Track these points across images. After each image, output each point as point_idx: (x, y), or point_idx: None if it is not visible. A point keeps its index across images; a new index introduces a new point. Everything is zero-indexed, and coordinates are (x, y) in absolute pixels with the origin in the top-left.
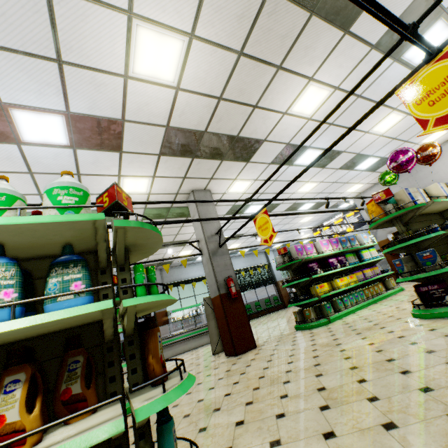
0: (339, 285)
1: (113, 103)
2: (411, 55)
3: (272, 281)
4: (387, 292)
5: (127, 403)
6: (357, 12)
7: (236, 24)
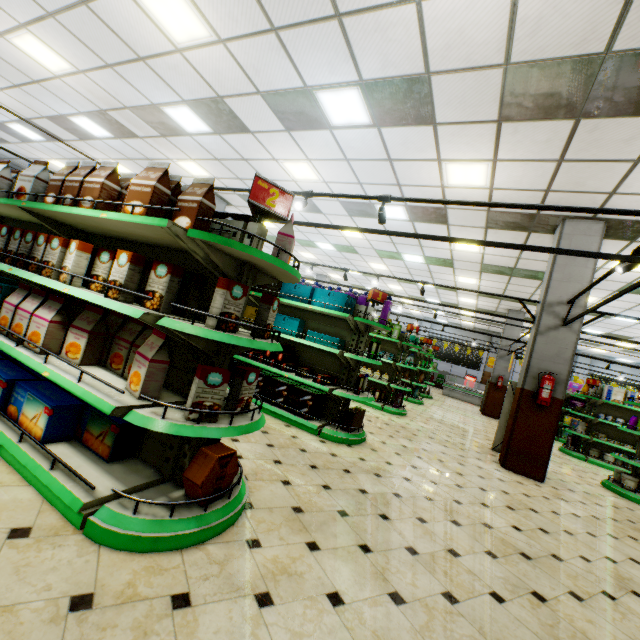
0: None
1: (451, 284)
2: None
3: None
4: None
5: (422, 394)
6: None
7: (499, 279)
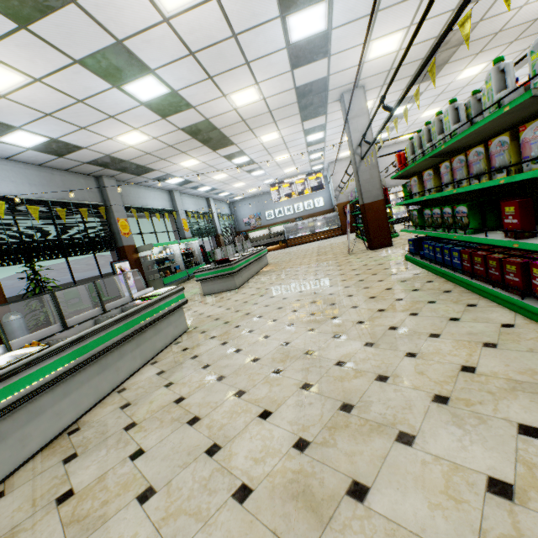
0: None
1: None
2: None
3: (215, 233)
4: None
5: None
6: None
7: None
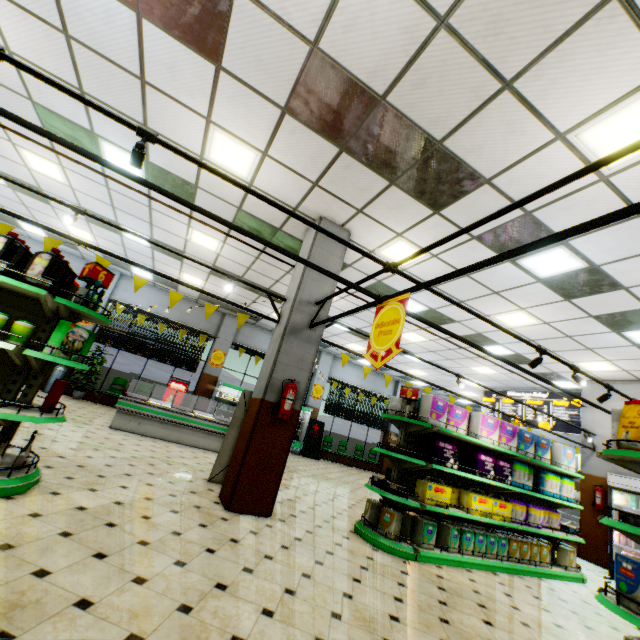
0: (472, 508)
1: None
2: None
3: (383, 427)
4: (551, 570)
5: None
6: None
7: None
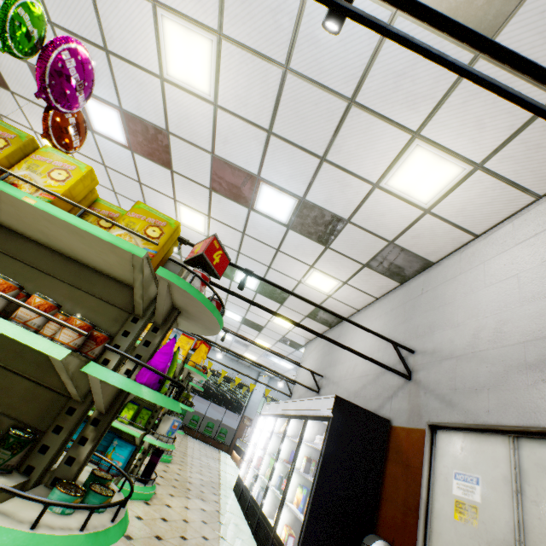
0: None
1: None
2: (105, 130)
3: (239, 410)
4: None
5: None
6: (0, 76)
7: None
